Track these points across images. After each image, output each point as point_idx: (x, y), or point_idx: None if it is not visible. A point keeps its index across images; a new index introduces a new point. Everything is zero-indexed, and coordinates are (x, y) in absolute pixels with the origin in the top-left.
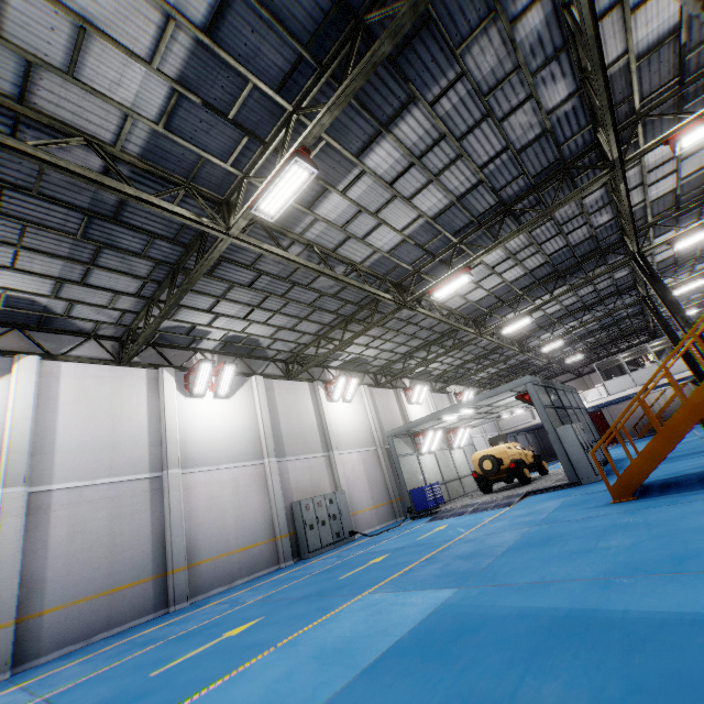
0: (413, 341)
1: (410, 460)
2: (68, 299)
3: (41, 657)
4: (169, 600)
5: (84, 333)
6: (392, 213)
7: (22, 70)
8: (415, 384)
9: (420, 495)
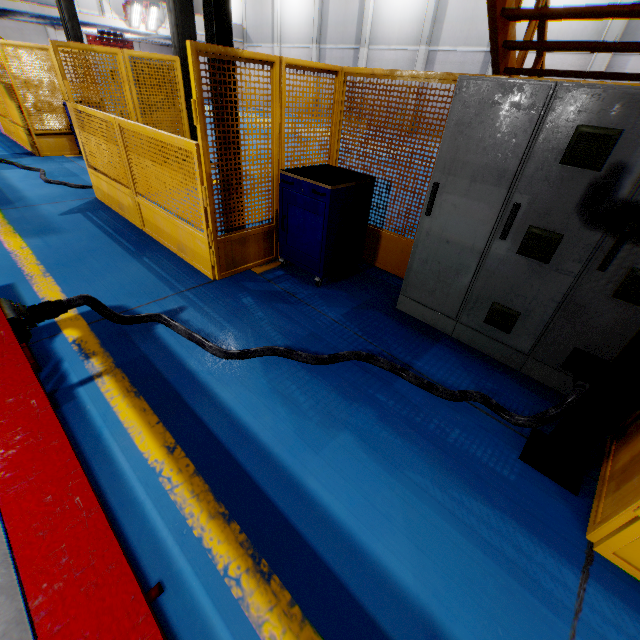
0: None
1: None
2: None
3: (418, 135)
4: None
5: None
6: None
7: None
8: None
9: None
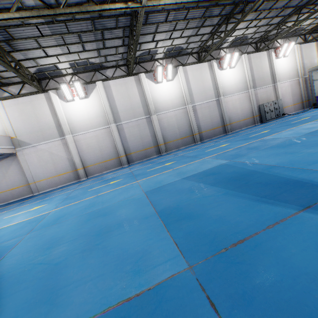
0: None
1: None
2: (189, 43)
3: (204, 140)
4: (226, 131)
5: (188, 54)
6: None
7: None
8: None
9: None
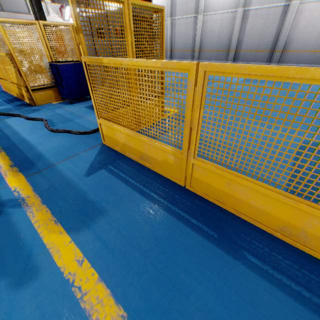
0: None
1: None
2: None
3: (238, 62)
4: (271, 60)
5: None
6: None
7: None
8: None
9: None
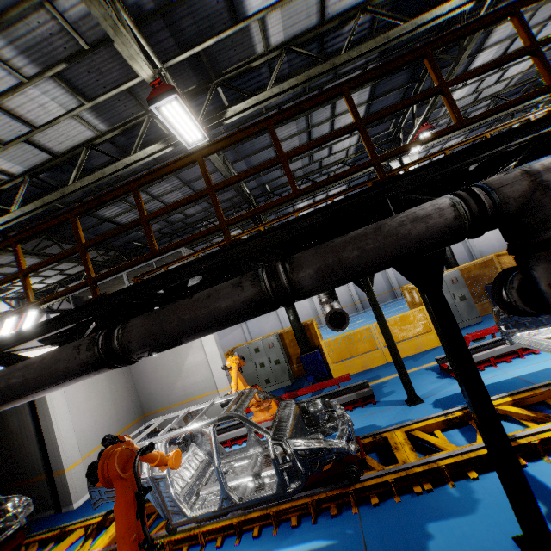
0: None
1: None
2: None
3: None
4: None
5: None
6: None
7: None
8: None
9: None
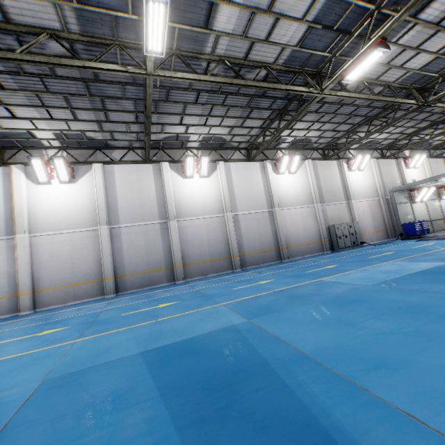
0: (420, 124)
1: (405, 206)
2: (233, 134)
3: (247, 267)
4: (282, 258)
5: (234, 148)
6: (430, 43)
7: (248, 46)
8: (414, 154)
9: (410, 227)
